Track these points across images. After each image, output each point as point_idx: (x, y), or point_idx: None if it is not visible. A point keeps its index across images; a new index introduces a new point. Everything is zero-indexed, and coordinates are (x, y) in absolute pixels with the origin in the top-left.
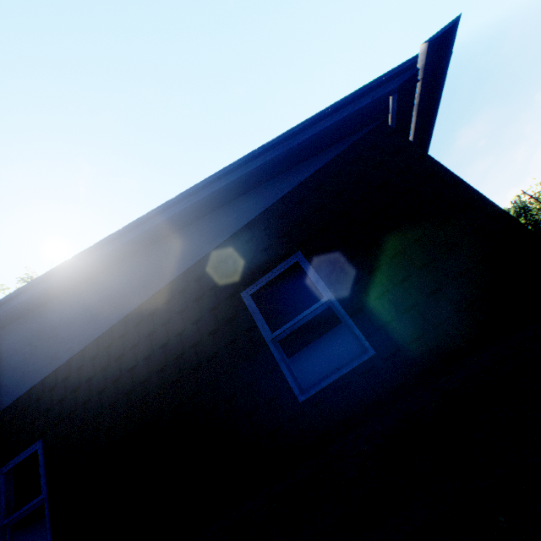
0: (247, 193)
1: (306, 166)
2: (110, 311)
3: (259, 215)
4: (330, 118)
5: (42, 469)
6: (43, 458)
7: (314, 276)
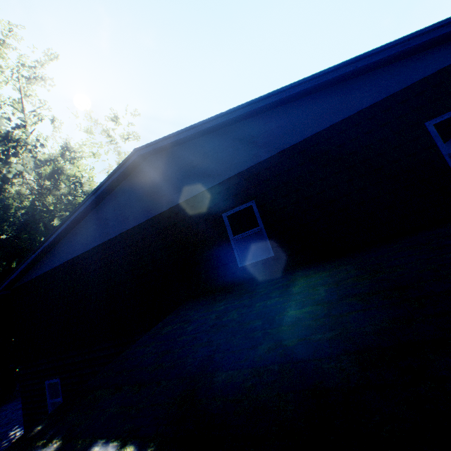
0: (442, 44)
1: None
2: (302, 129)
3: None
4: None
5: (258, 215)
6: (257, 210)
7: None
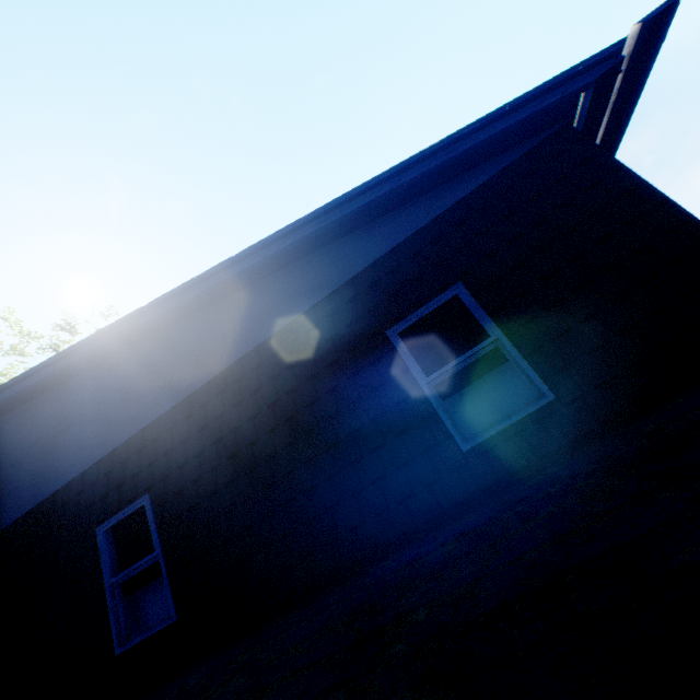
0: (390, 212)
1: (466, 180)
2: (220, 352)
3: (406, 239)
4: (506, 119)
5: (153, 525)
6: (152, 514)
7: (478, 312)
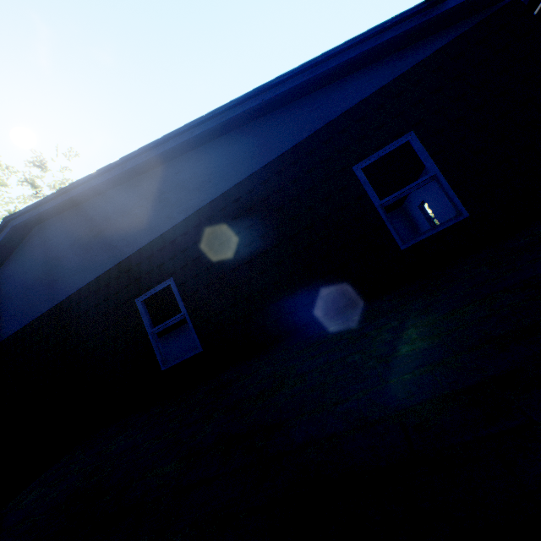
0: (361, 69)
1: (427, 44)
2: (219, 179)
3: (372, 93)
4: None
5: (178, 297)
6: (177, 290)
7: (424, 154)
